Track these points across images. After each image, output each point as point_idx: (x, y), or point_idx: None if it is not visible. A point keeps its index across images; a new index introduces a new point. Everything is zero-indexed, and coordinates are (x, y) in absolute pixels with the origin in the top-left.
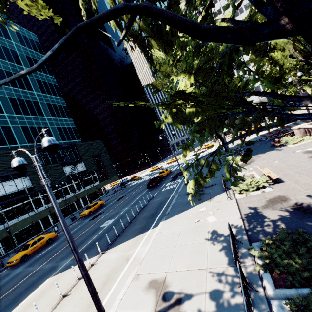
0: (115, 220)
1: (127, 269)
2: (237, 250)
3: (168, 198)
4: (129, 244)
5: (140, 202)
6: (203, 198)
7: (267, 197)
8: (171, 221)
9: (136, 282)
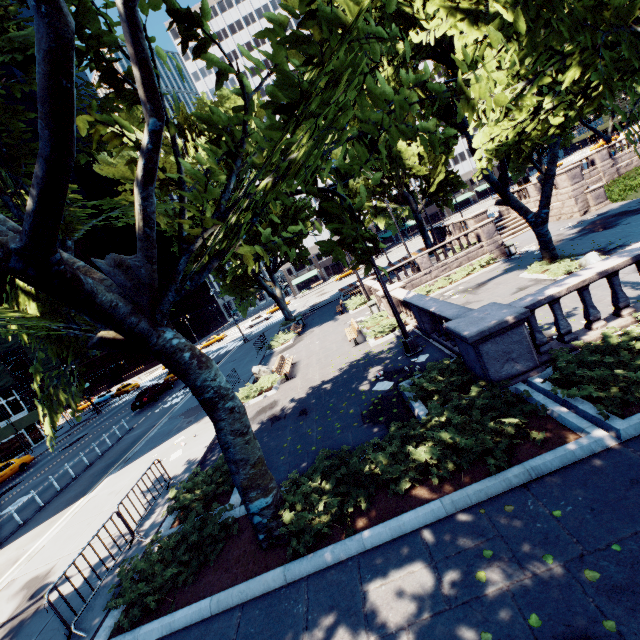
0: (37, 492)
1: (5, 578)
2: (158, 495)
3: (154, 427)
4: (35, 533)
5: (94, 445)
6: (195, 418)
7: (263, 404)
8: (124, 471)
9: (6, 591)
